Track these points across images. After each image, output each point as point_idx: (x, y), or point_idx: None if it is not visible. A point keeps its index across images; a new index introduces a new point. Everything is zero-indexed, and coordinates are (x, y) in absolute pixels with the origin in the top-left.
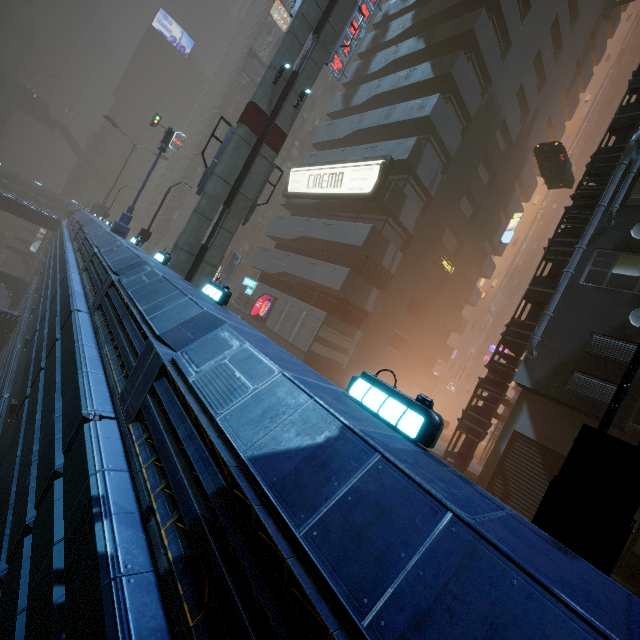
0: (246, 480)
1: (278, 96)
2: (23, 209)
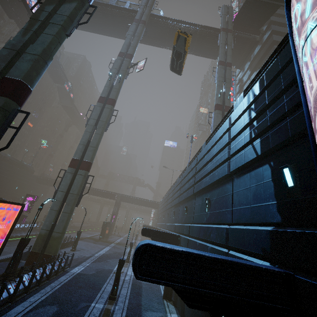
0: (282, 43)
1: (222, 99)
2: (148, 203)
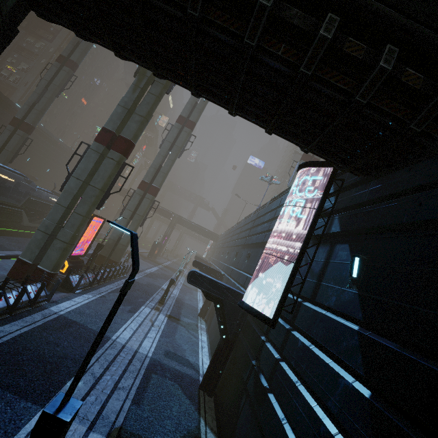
0: None
1: None
2: (207, 233)
